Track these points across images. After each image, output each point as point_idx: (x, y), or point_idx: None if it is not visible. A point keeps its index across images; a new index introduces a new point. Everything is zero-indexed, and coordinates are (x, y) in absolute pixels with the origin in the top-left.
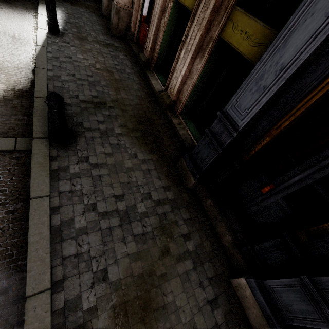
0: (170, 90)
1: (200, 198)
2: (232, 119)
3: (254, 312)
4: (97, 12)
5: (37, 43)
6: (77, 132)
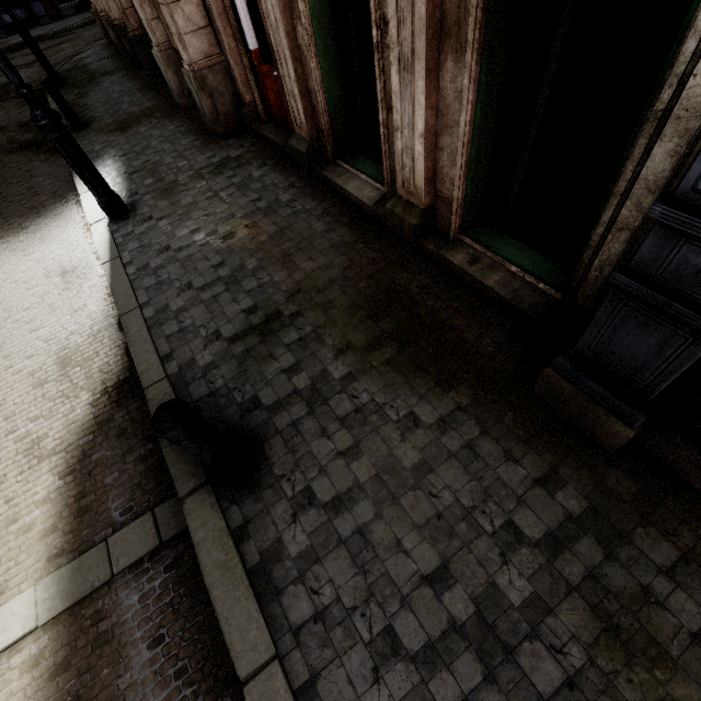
0: (405, 188)
1: (669, 467)
2: None
3: None
4: (170, 110)
5: (101, 261)
6: (257, 428)
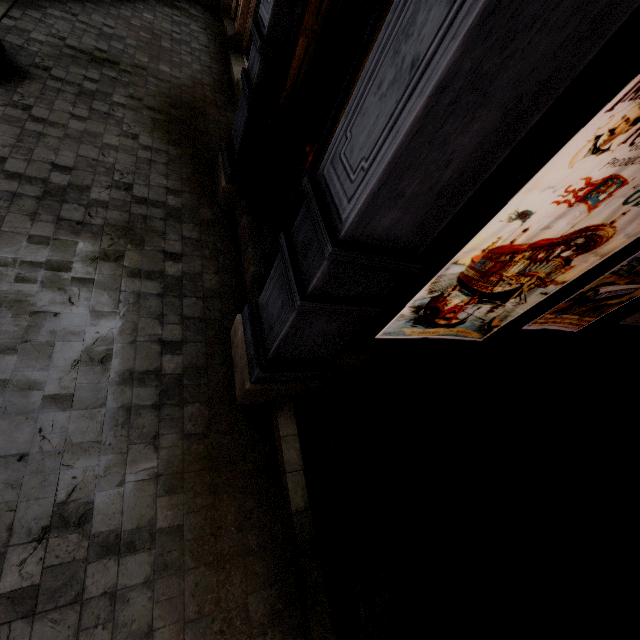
0: None
1: (237, 225)
2: (262, 23)
3: (240, 366)
4: None
5: None
6: (32, 74)
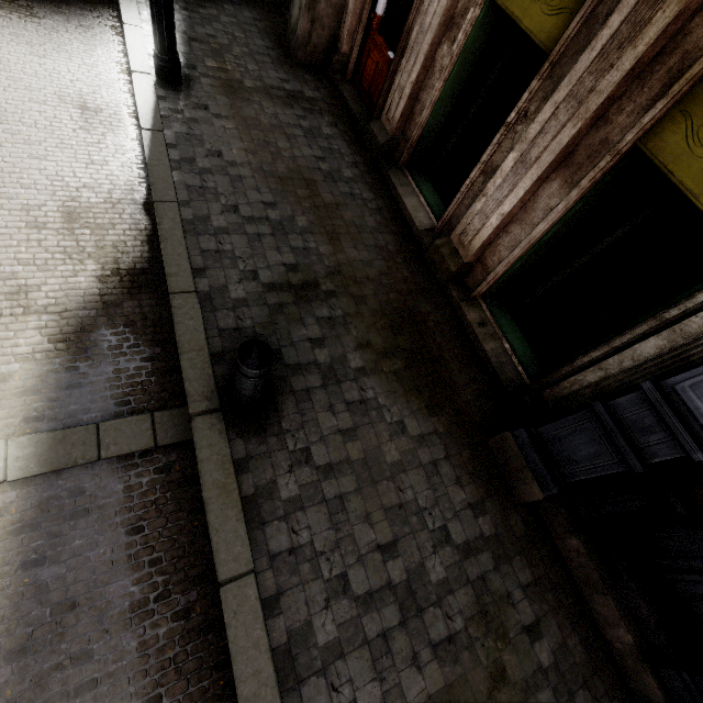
0: (460, 239)
1: (546, 524)
2: (689, 414)
3: None
4: None
5: (141, 124)
6: (275, 380)
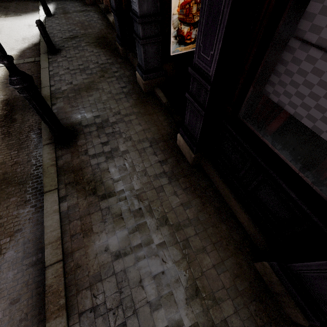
0: None
1: (129, 60)
2: None
3: (141, 82)
4: None
5: None
6: (61, 49)
